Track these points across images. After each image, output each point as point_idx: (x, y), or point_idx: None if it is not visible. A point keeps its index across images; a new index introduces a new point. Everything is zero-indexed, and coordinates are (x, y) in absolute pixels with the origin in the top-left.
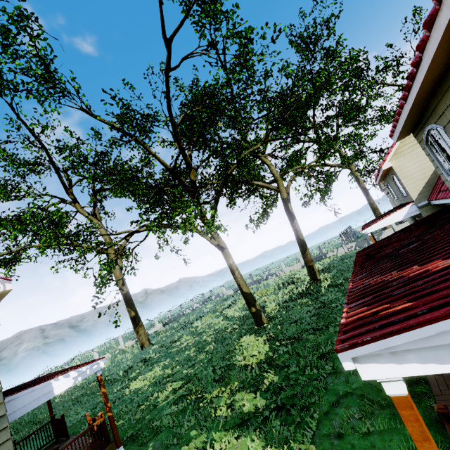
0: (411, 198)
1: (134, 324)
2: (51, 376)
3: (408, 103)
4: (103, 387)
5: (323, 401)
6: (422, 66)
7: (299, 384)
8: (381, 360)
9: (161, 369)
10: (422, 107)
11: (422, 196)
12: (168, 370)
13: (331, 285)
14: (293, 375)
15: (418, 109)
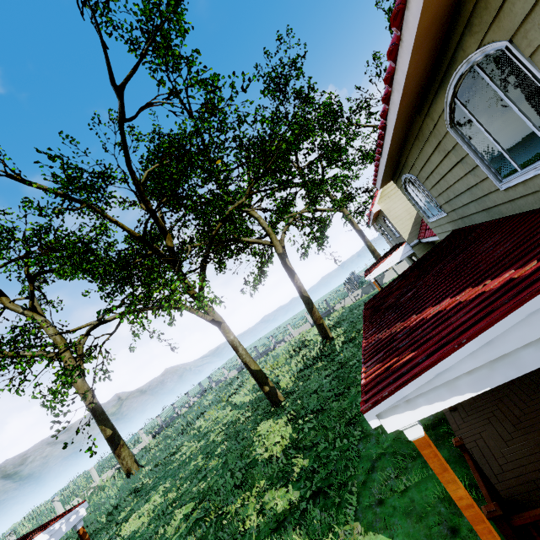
0: (404, 239)
1: (113, 446)
2: None
3: (383, 158)
4: None
5: (358, 471)
6: (388, 130)
7: (331, 461)
8: (399, 410)
9: (162, 495)
10: (395, 160)
11: (412, 235)
12: (172, 494)
13: (345, 342)
14: (324, 453)
15: (392, 161)
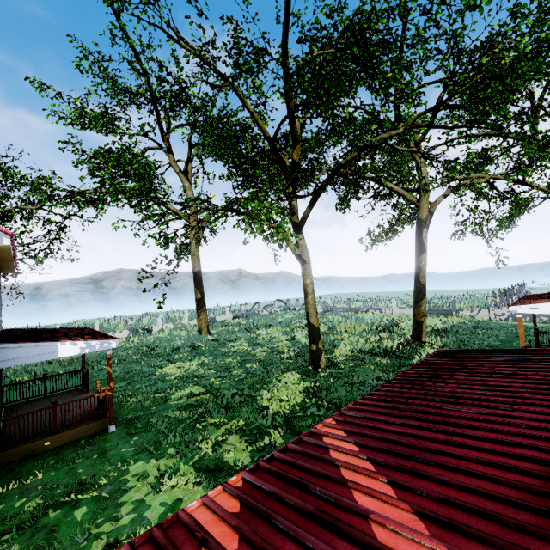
0: None
1: (197, 307)
2: (68, 336)
3: None
4: (109, 367)
5: None
6: None
7: None
8: None
9: (198, 365)
10: None
11: None
12: (201, 370)
13: None
14: None
15: None
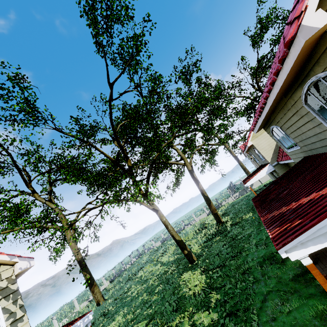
0: (268, 161)
1: (90, 285)
2: None
3: (261, 118)
4: None
5: (256, 301)
6: (267, 105)
7: (236, 296)
8: (297, 248)
9: (123, 317)
10: (267, 118)
11: (273, 159)
12: (130, 316)
13: (232, 224)
14: (230, 291)
15: (266, 119)
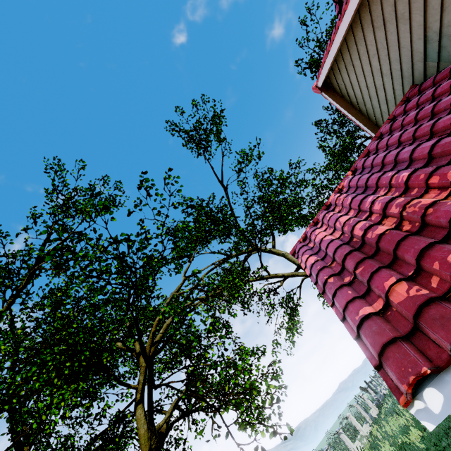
0: None
1: None
2: None
3: None
4: None
5: None
6: None
7: None
8: None
9: None
10: None
11: None
12: None
13: None
14: None
15: None
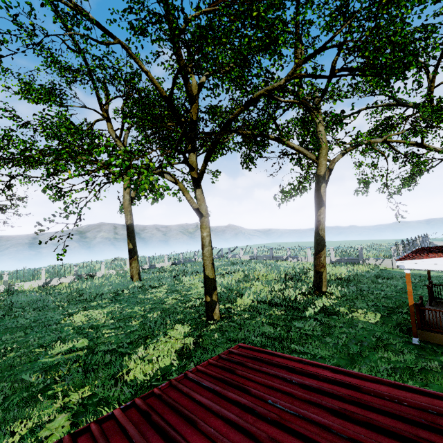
0: None
1: (129, 256)
2: None
3: None
4: None
5: None
6: None
7: None
8: None
9: (106, 313)
10: None
11: None
12: (103, 319)
13: (324, 310)
14: None
15: None
